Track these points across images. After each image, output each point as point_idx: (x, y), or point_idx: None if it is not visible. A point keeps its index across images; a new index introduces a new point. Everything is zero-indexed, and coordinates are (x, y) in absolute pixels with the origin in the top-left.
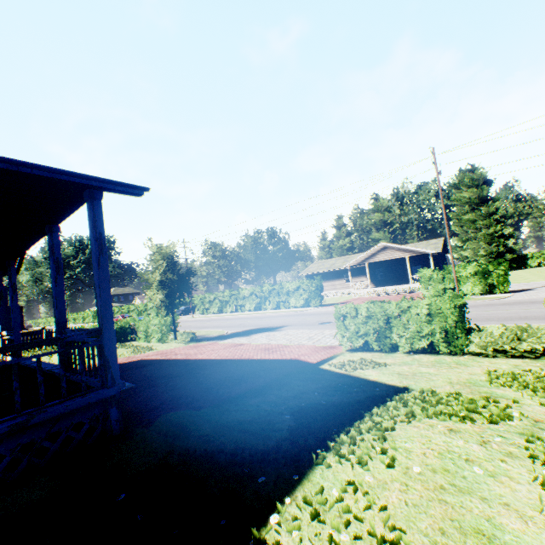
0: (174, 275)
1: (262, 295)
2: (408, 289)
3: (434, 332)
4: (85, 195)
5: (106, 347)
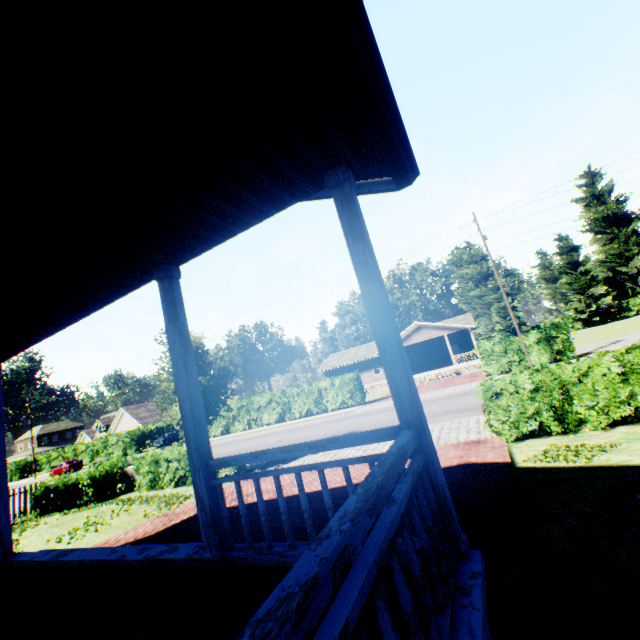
0: (203, 379)
1: (285, 400)
2: (454, 370)
3: (634, 394)
4: (331, 177)
5: (434, 462)
